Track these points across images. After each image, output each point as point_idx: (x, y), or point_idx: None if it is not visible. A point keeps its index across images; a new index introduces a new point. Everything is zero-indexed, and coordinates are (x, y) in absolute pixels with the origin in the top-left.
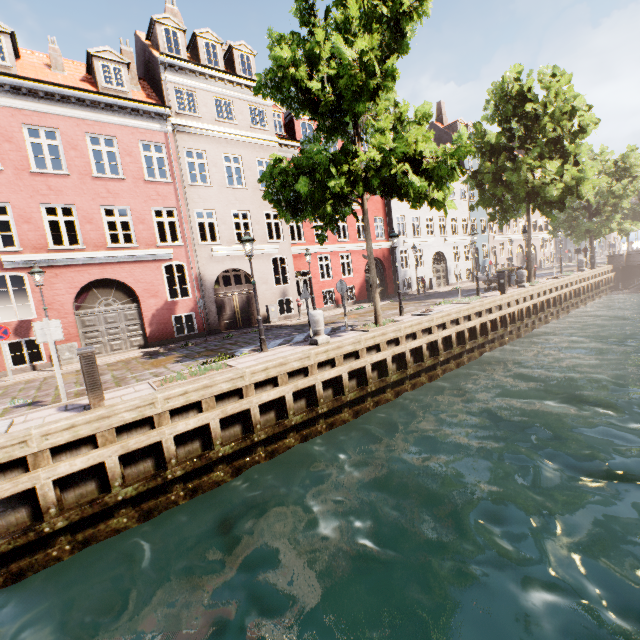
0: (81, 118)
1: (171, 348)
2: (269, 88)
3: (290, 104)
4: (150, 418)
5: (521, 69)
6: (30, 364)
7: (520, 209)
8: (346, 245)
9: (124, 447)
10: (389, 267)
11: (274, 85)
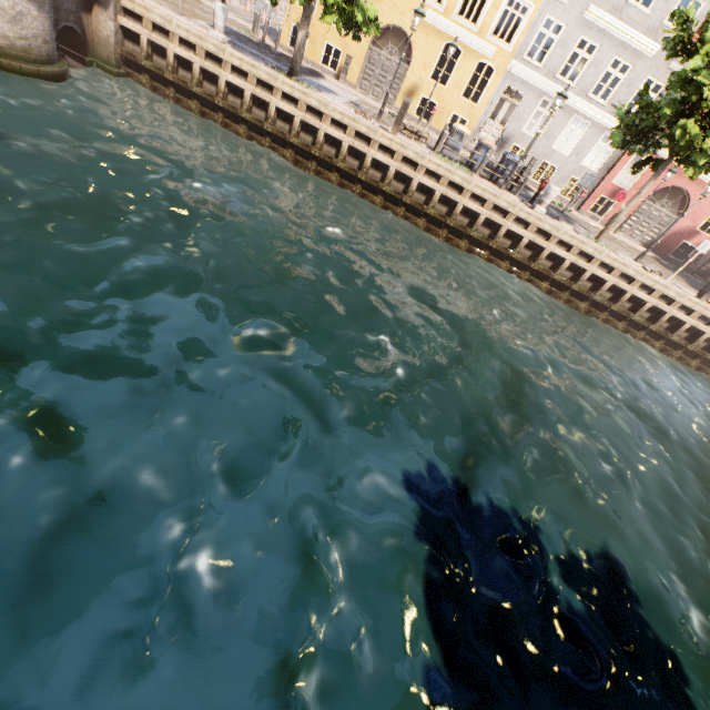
0: None
1: (668, 265)
2: None
3: None
4: (709, 321)
5: None
6: (595, 215)
7: None
8: None
9: (696, 324)
10: None
11: None
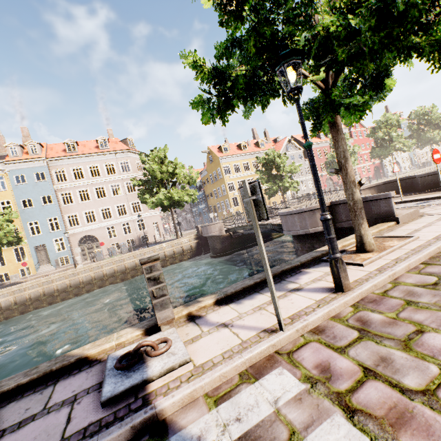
0: (322, 146)
1: None
2: (370, 136)
3: (377, 139)
4: None
5: (422, 108)
6: None
7: (427, 143)
8: (368, 163)
9: None
10: (380, 168)
11: (376, 138)
